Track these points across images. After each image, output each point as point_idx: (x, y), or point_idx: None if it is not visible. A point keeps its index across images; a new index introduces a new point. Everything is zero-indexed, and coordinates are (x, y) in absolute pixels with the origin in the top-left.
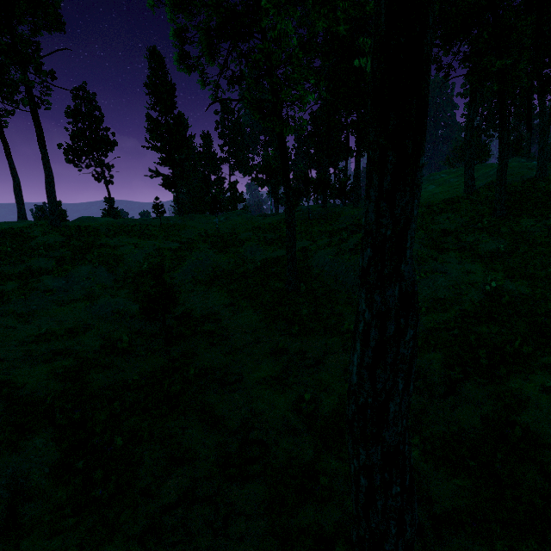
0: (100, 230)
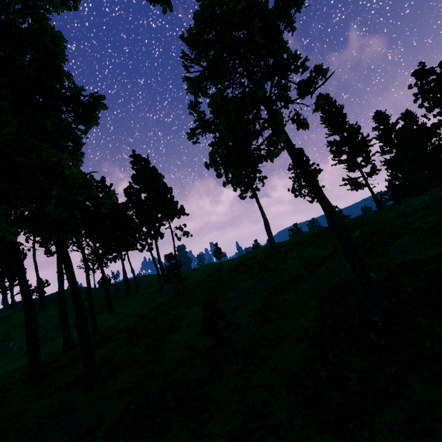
0: (299, 243)
